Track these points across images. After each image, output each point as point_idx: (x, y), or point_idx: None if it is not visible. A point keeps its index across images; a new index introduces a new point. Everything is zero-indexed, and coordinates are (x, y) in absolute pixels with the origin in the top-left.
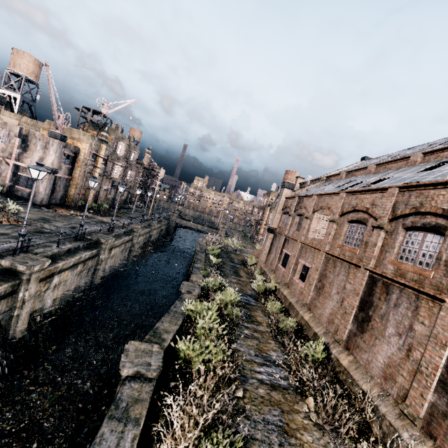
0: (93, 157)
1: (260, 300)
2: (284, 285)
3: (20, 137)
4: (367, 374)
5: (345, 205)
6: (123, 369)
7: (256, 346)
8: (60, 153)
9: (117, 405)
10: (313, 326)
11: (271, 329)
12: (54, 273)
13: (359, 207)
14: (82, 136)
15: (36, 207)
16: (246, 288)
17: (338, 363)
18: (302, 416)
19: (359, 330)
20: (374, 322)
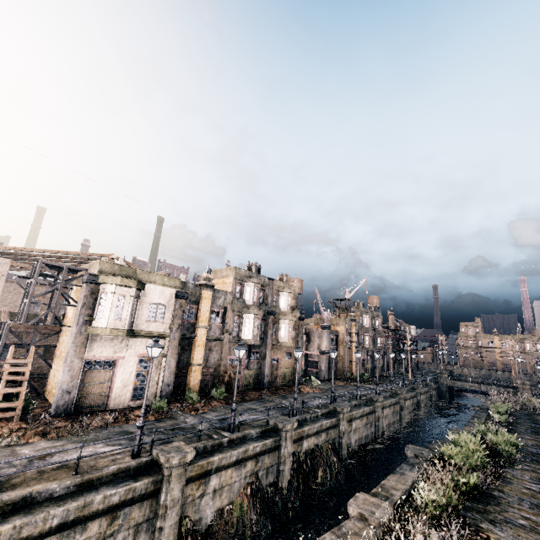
0: (348, 335)
1: None
2: None
3: (305, 334)
4: None
5: None
6: (407, 451)
7: (534, 475)
8: (329, 338)
9: (407, 462)
10: None
11: None
12: (352, 419)
13: None
14: (338, 321)
15: (322, 382)
16: None
17: None
18: None
19: None
20: None
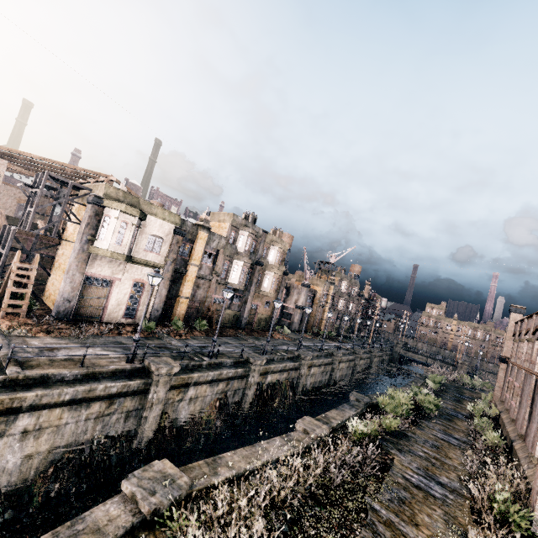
0: (325, 296)
1: (473, 420)
2: (506, 411)
3: (286, 288)
4: (526, 450)
5: (534, 325)
6: (351, 395)
7: (443, 428)
8: (306, 296)
9: (349, 403)
10: (510, 433)
11: (469, 431)
12: (312, 366)
13: (537, 326)
14: (319, 282)
15: (292, 332)
16: (461, 410)
17: (514, 449)
18: (457, 452)
19: (528, 422)
20: (533, 411)
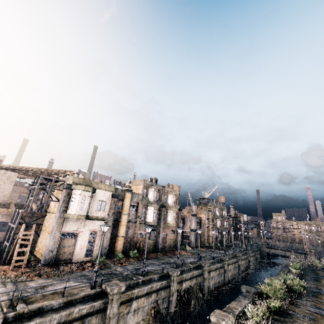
0: (207, 219)
1: None
2: None
3: (182, 219)
4: None
5: None
6: (242, 288)
7: (313, 303)
8: (195, 221)
9: (242, 294)
10: None
11: None
12: (210, 271)
13: None
14: (201, 211)
15: (192, 248)
16: (321, 287)
17: None
18: None
19: None
20: None
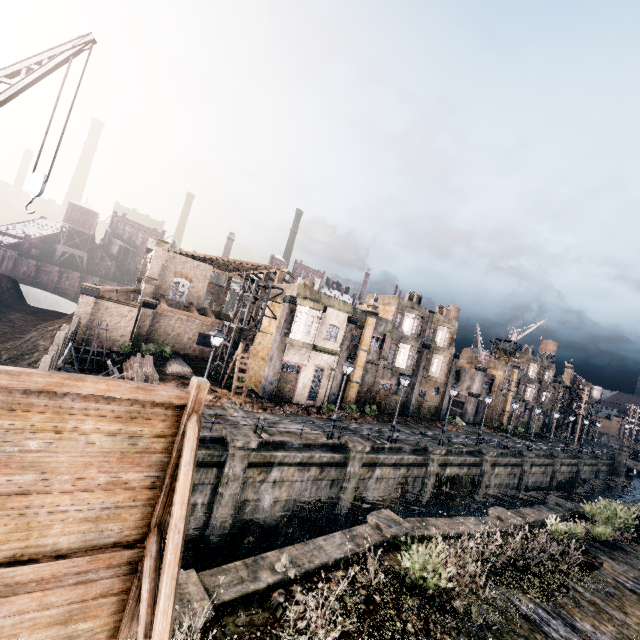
0: (506, 382)
1: None
2: None
3: (455, 372)
4: None
5: None
6: (548, 498)
7: None
8: (482, 381)
9: (546, 505)
10: None
11: None
12: (496, 464)
13: None
14: (497, 365)
15: (466, 424)
16: None
17: None
18: None
19: None
20: None
